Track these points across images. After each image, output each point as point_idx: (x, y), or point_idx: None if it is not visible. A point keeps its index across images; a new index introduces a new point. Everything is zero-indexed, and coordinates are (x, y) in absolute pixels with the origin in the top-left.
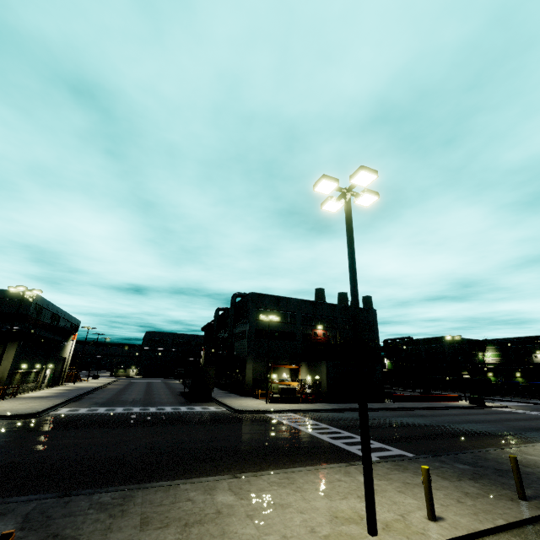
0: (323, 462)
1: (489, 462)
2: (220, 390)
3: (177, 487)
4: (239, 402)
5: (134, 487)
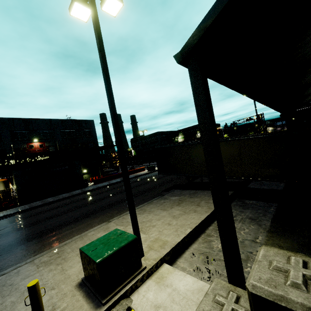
0: None
1: None
2: None
3: None
4: None
5: None
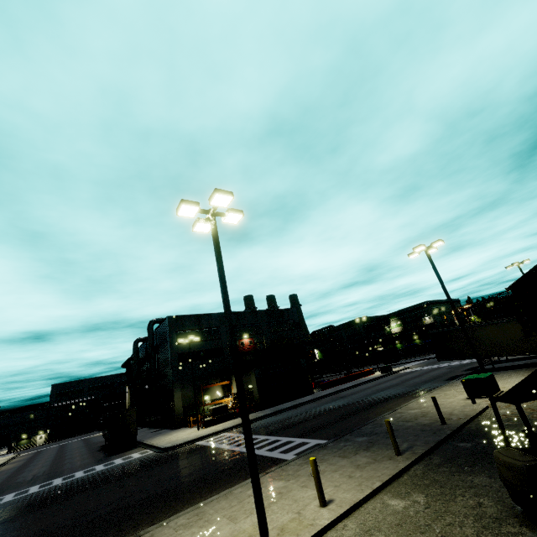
0: (242, 480)
1: (383, 427)
2: (151, 429)
3: None
4: (168, 438)
5: None
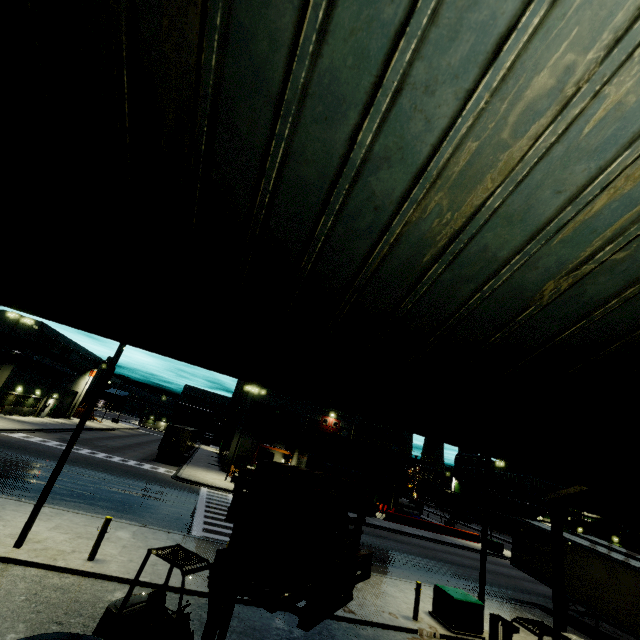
0: (138, 522)
1: None
2: (216, 461)
3: None
4: (198, 473)
5: None
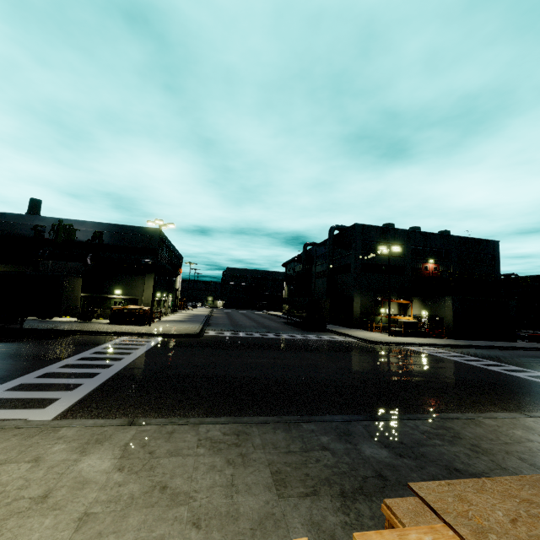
0: None
1: None
2: None
3: (480, 421)
4: (359, 334)
5: (432, 417)
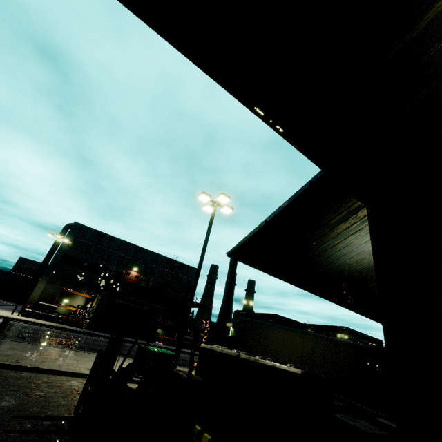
0: None
1: None
2: None
3: None
4: None
5: None
